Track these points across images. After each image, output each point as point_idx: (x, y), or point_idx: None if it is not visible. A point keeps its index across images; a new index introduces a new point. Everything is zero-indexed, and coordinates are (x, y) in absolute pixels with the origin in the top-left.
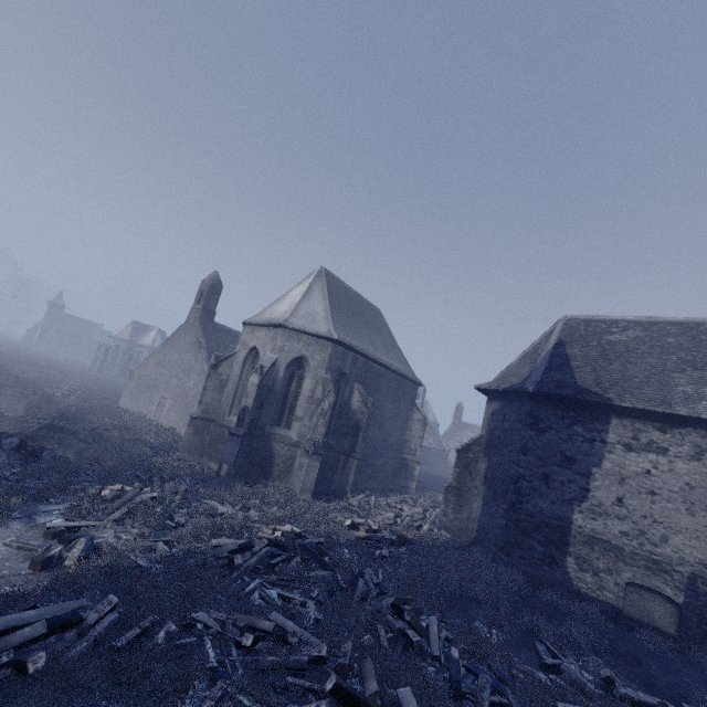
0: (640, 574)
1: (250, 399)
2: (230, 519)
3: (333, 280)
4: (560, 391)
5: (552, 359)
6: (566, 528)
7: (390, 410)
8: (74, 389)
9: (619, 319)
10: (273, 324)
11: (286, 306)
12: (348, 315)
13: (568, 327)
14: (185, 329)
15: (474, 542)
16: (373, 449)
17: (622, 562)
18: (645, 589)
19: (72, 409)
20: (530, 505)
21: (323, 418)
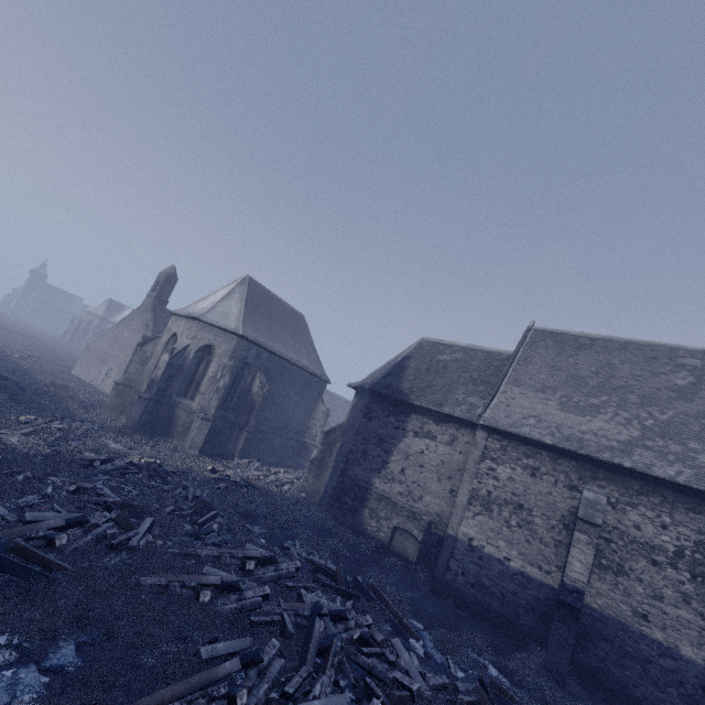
0: (402, 521)
1: (159, 372)
2: (112, 449)
3: (256, 287)
4: (384, 391)
5: (395, 368)
6: (368, 489)
7: (294, 399)
8: (35, 354)
9: (455, 345)
10: (191, 316)
11: (207, 304)
12: (264, 317)
13: (420, 346)
14: (138, 312)
15: (320, 501)
16: (273, 429)
17: (395, 513)
18: (407, 532)
19: (25, 369)
20: (351, 472)
21: (217, 393)
